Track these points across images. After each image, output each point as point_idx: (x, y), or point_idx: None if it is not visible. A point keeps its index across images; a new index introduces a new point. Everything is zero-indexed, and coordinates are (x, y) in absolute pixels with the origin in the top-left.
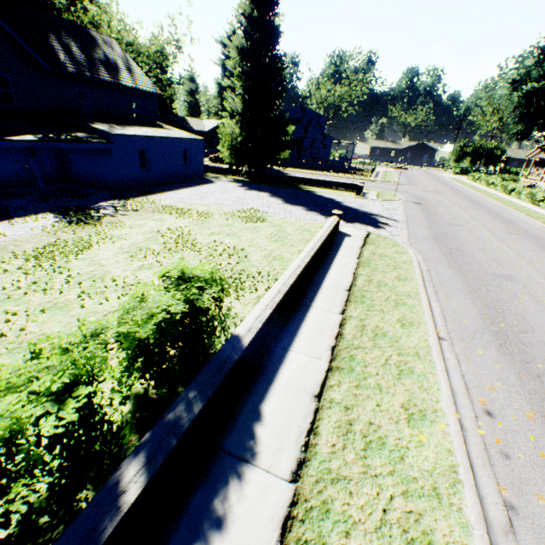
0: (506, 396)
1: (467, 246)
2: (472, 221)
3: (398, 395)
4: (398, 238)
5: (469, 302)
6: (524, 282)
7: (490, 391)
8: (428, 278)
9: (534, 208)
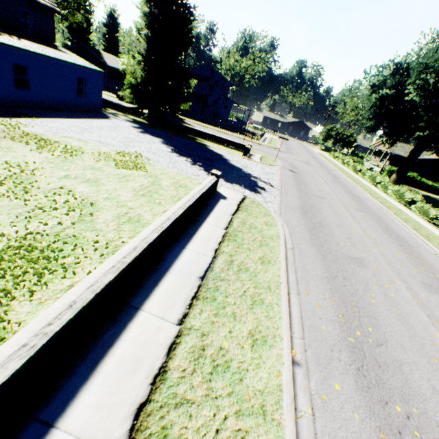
0: None
1: (327, 221)
2: (332, 195)
3: None
4: (270, 206)
5: (328, 296)
6: (373, 268)
7: None
8: (292, 258)
9: (373, 188)
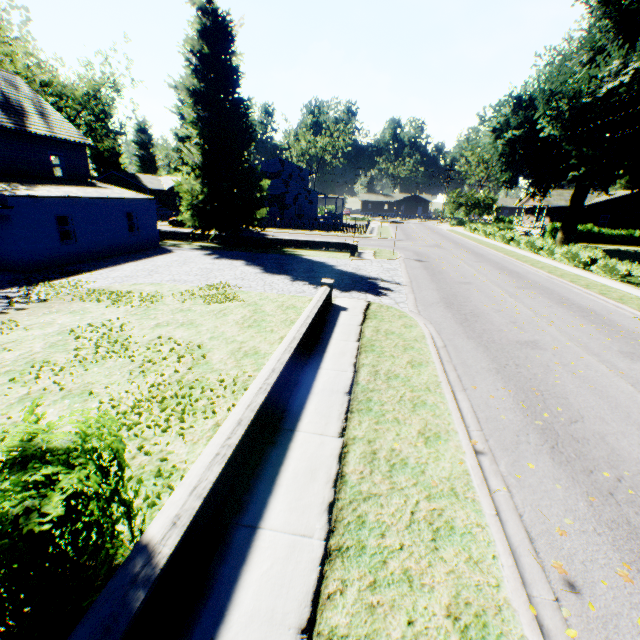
0: (584, 542)
1: (481, 308)
2: (480, 277)
3: (438, 588)
4: (404, 306)
5: (501, 386)
6: (552, 348)
7: (561, 538)
8: (447, 357)
9: (535, 257)
